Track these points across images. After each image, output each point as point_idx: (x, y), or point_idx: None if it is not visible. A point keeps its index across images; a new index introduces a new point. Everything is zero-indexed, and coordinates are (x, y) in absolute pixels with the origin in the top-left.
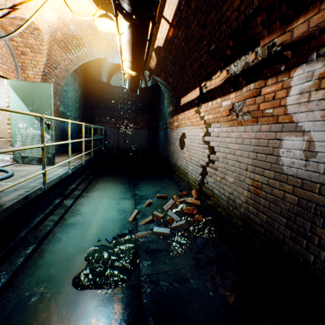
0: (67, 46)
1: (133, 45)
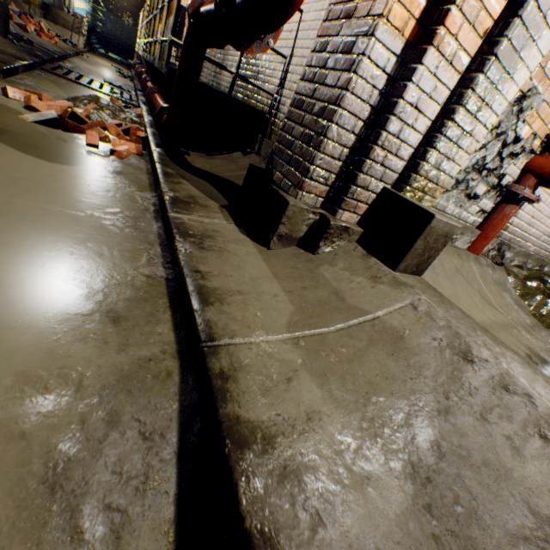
0: None
1: None
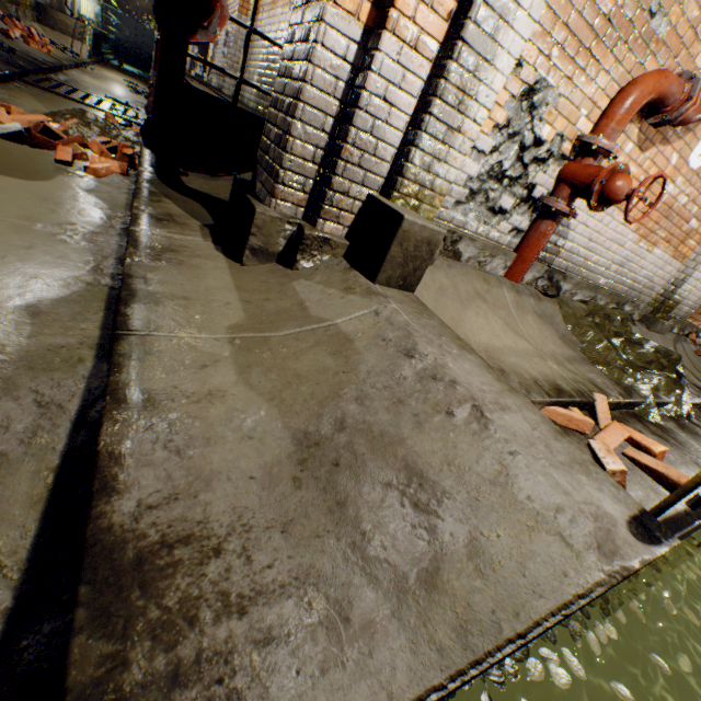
0: None
1: None
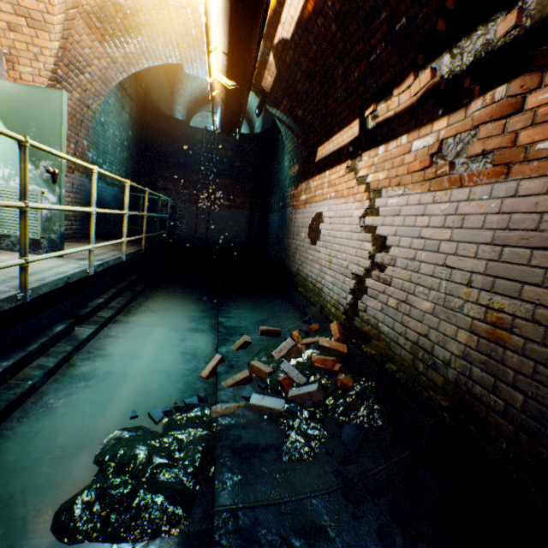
0: (104, 28)
1: (233, 3)
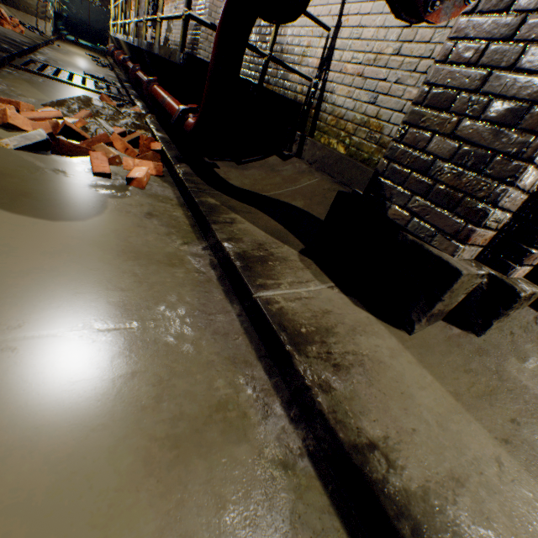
0: None
1: None
